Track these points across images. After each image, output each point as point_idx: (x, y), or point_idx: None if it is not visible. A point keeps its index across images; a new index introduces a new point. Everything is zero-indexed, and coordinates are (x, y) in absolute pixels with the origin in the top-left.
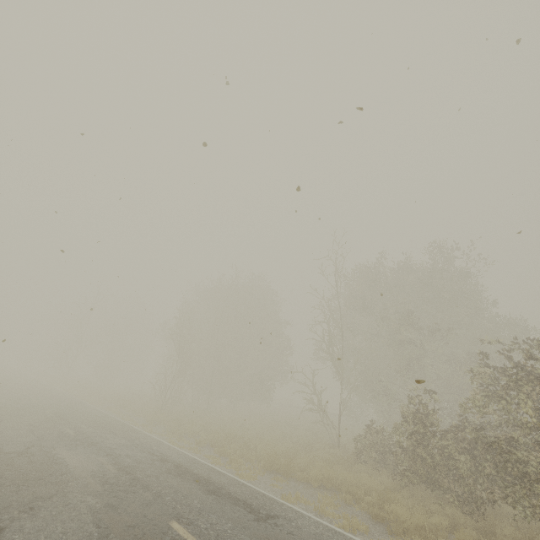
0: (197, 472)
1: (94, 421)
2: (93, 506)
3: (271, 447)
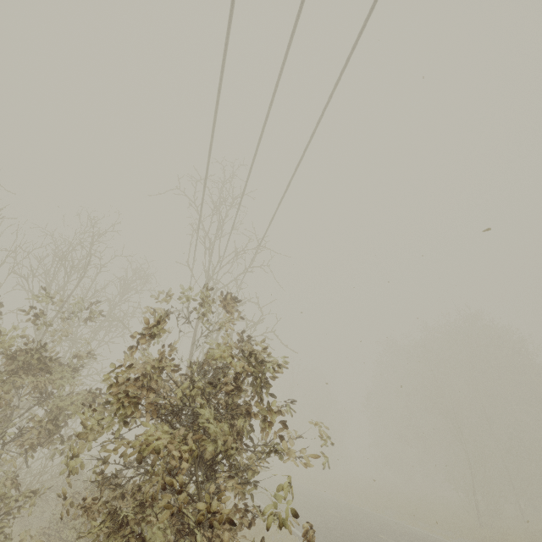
0: None
1: None
2: None
3: None
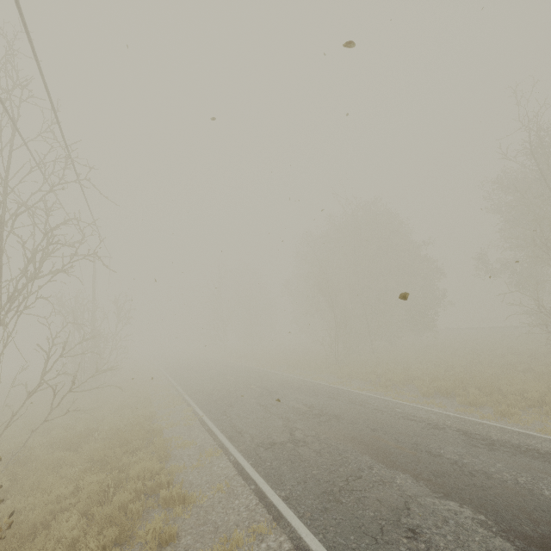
0: (498, 438)
1: (300, 388)
2: (479, 521)
3: (523, 386)
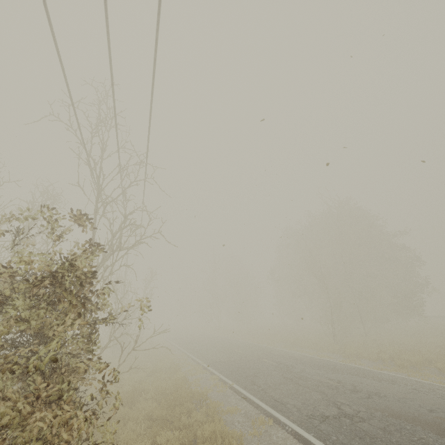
0: None
1: (313, 364)
2: None
3: None
